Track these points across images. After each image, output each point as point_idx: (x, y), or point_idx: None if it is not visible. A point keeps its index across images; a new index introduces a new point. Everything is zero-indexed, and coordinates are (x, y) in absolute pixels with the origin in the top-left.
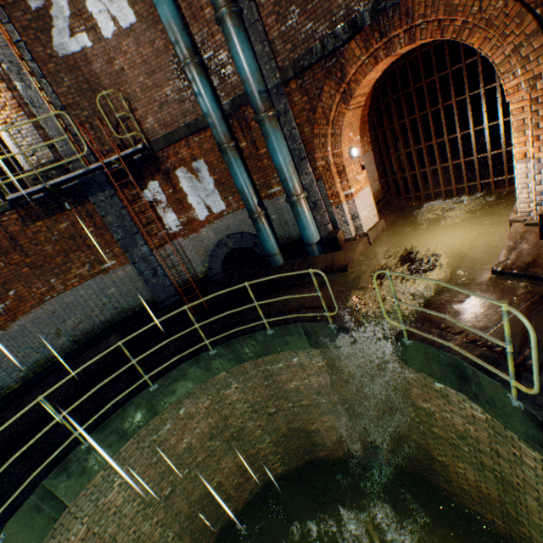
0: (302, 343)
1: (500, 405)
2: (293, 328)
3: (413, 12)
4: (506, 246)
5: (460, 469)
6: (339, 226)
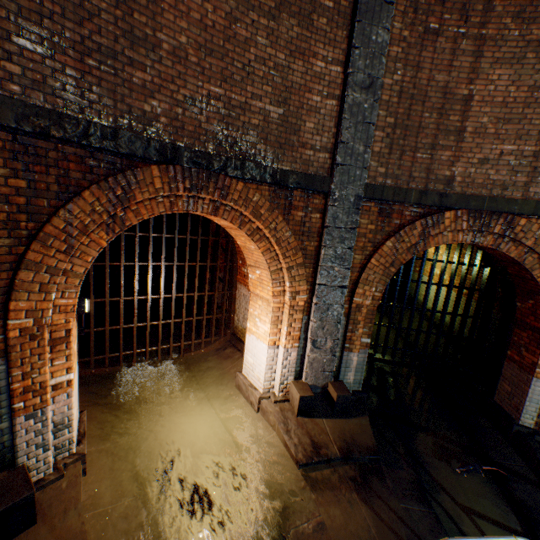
0: None
1: None
2: None
3: (229, 192)
4: (282, 428)
5: None
6: (24, 457)
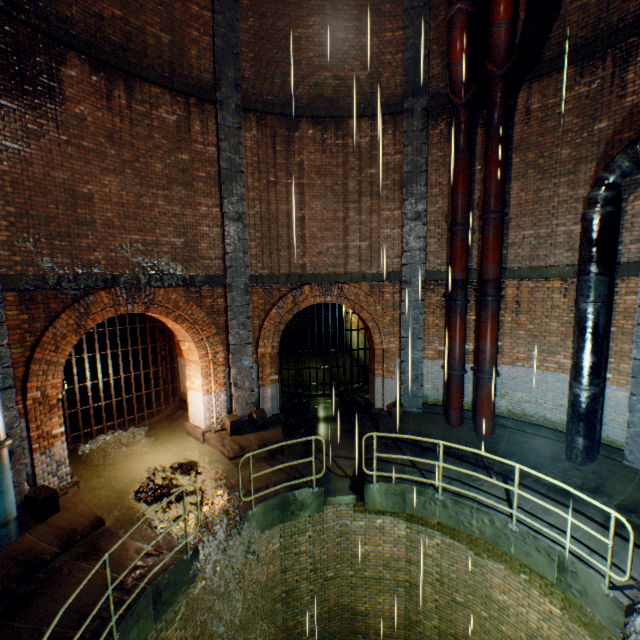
0: (148, 623)
1: (306, 502)
2: (143, 602)
3: (155, 296)
4: (220, 444)
5: (260, 638)
6: (42, 480)
